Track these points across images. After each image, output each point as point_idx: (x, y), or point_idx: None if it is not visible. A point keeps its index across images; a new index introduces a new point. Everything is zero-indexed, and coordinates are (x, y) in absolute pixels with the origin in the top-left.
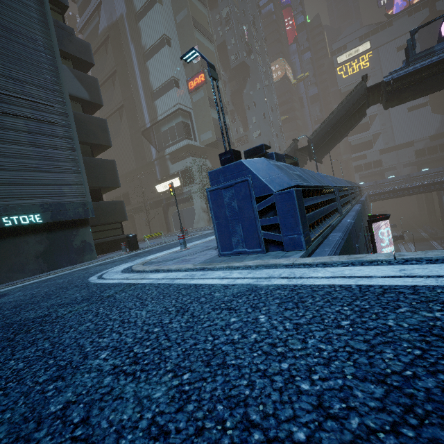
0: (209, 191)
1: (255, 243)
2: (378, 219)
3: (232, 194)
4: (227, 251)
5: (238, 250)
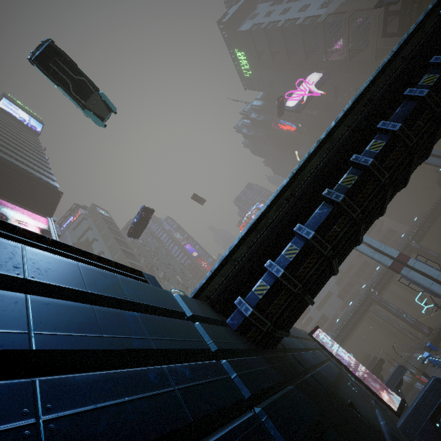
0: None
1: None
2: (313, 330)
3: None
4: None
5: None
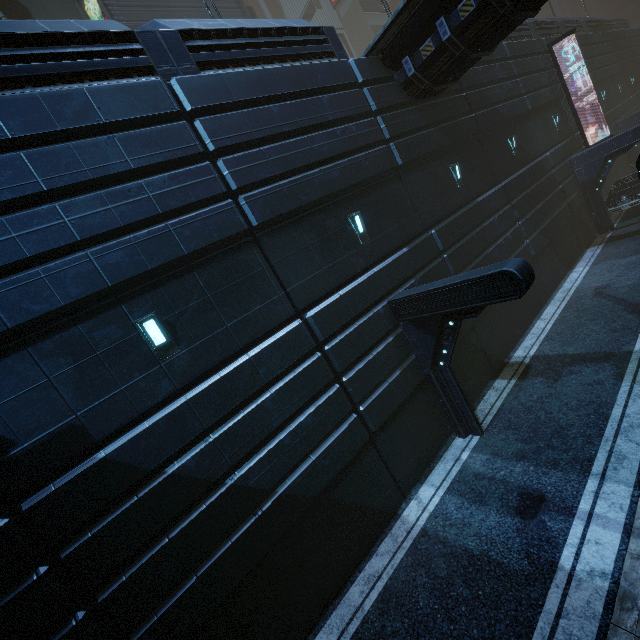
0: None
1: None
2: (558, 39)
3: None
4: None
5: None
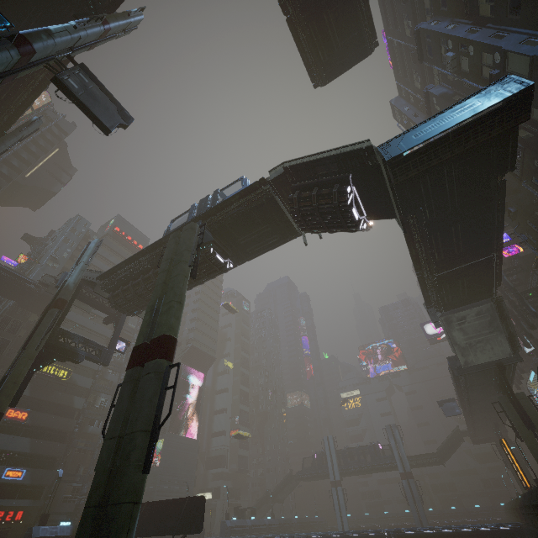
0: (221, 524)
1: (224, 534)
2: None
3: (223, 525)
4: (221, 536)
5: (222, 536)
